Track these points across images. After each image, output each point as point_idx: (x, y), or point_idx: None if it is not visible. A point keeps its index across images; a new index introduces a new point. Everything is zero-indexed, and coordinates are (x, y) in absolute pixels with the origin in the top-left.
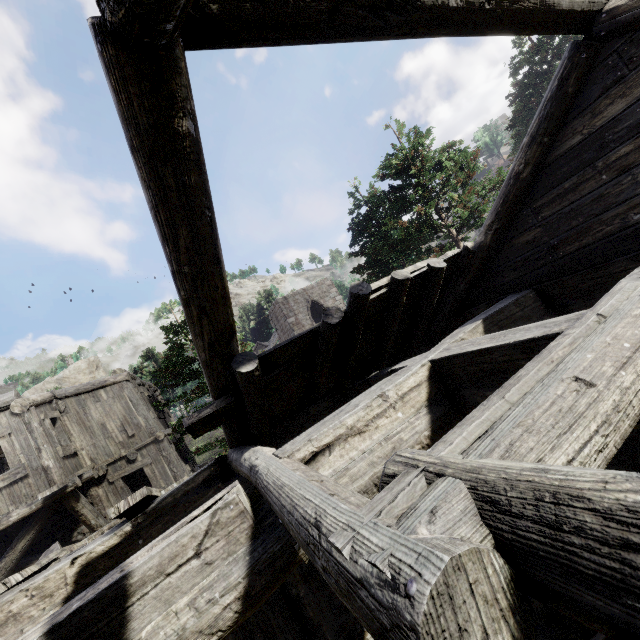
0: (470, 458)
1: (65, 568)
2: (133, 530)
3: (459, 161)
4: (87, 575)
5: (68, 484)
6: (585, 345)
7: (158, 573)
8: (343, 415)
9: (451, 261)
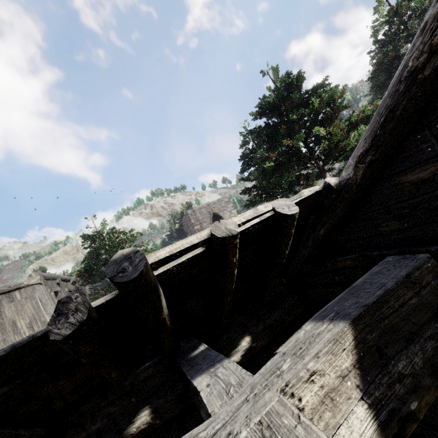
0: None
1: None
2: None
3: (326, 98)
4: None
5: None
6: None
7: None
8: None
9: (308, 201)
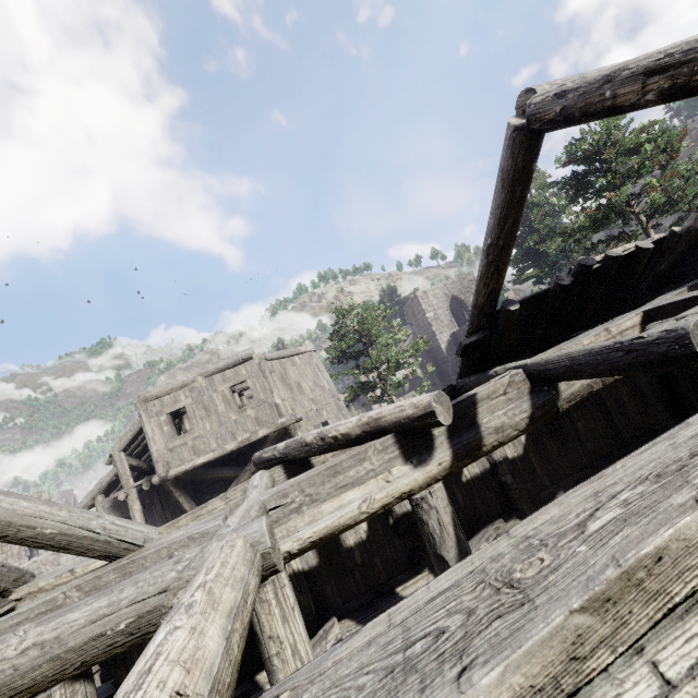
0: None
1: None
2: None
3: (662, 144)
4: None
5: (292, 418)
6: None
7: (488, 397)
8: (580, 339)
9: (656, 244)
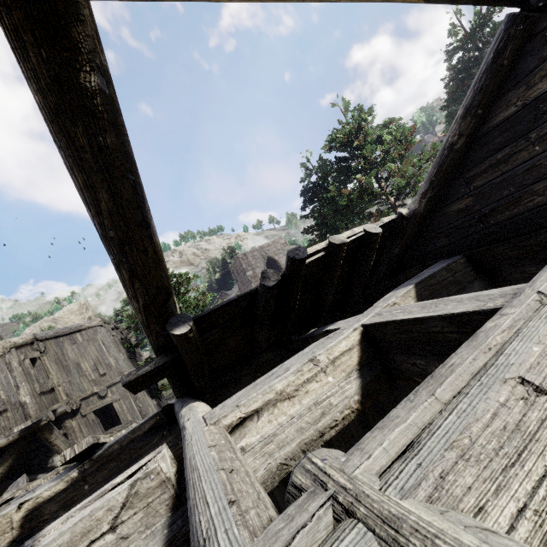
0: (389, 493)
1: (12, 513)
2: (79, 476)
3: (398, 135)
4: (33, 519)
5: (42, 418)
6: (529, 333)
7: None
8: (273, 379)
9: (387, 226)
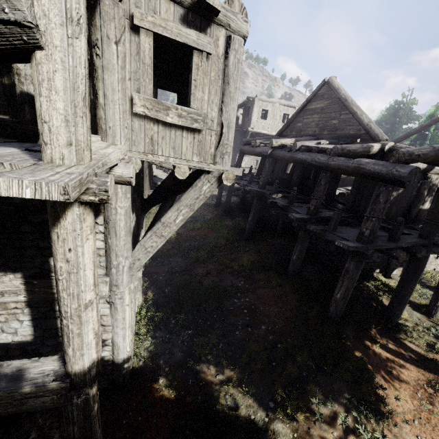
0: None
1: None
2: None
3: None
4: None
5: None
6: None
7: None
8: None
9: None
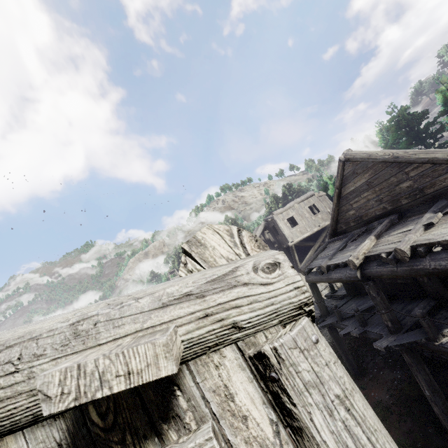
0: None
1: None
2: None
3: None
4: None
5: None
6: None
7: None
8: None
9: None
